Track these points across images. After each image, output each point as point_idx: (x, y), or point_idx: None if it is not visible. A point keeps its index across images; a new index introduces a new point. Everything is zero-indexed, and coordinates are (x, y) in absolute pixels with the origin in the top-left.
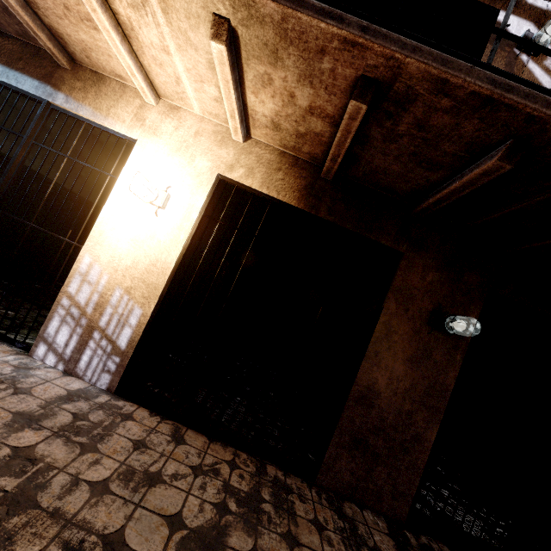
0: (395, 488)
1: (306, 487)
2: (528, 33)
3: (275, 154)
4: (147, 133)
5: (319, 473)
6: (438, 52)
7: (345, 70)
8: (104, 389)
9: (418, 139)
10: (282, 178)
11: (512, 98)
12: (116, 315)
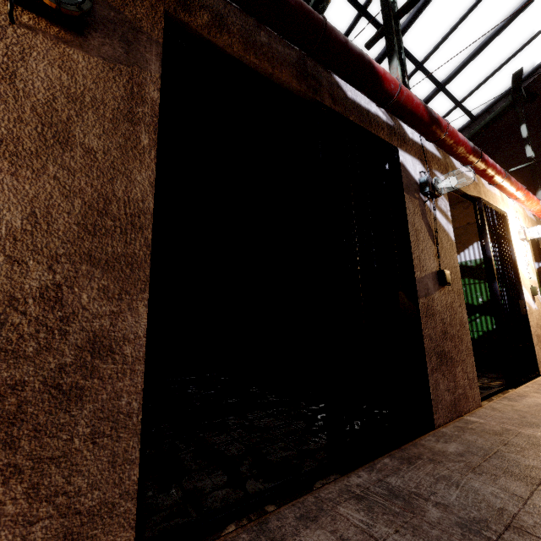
0: None
1: None
2: (428, 178)
3: None
4: None
5: None
6: None
7: None
8: None
9: None
10: None
11: None
12: None
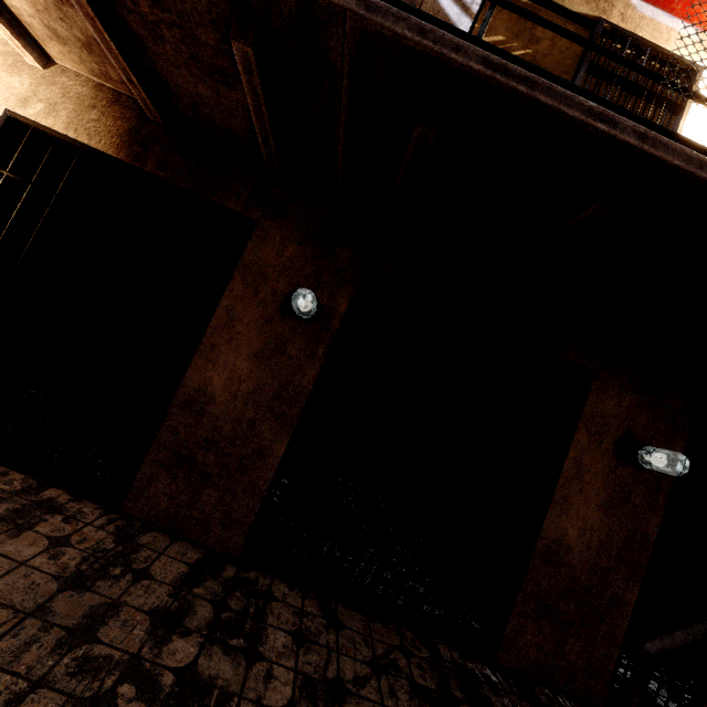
0: (228, 516)
1: (98, 513)
2: None
3: (88, 87)
4: None
5: (127, 499)
6: None
7: None
8: None
9: (175, 28)
10: (97, 119)
11: None
12: None
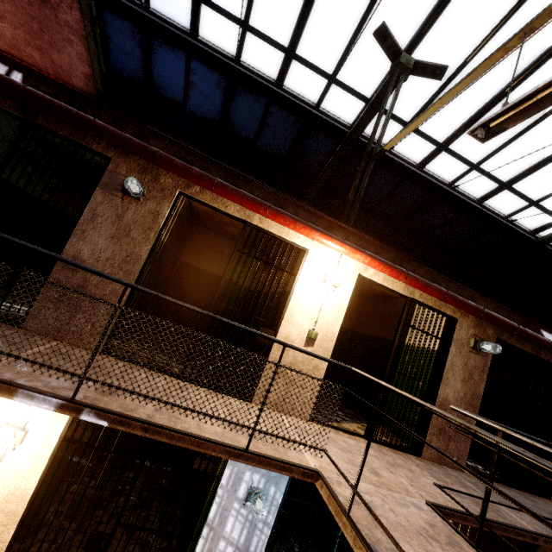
0: None
1: None
2: None
3: None
4: None
5: None
6: None
7: None
8: None
9: None
10: None
11: None
12: None
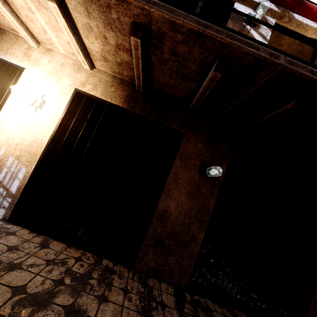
0: (181, 268)
1: (126, 271)
2: (249, 14)
3: (109, 77)
4: (32, 64)
5: (136, 263)
6: (168, 5)
7: (124, 18)
8: (1, 218)
9: (176, 62)
10: (114, 91)
11: (209, 32)
12: (10, 173)
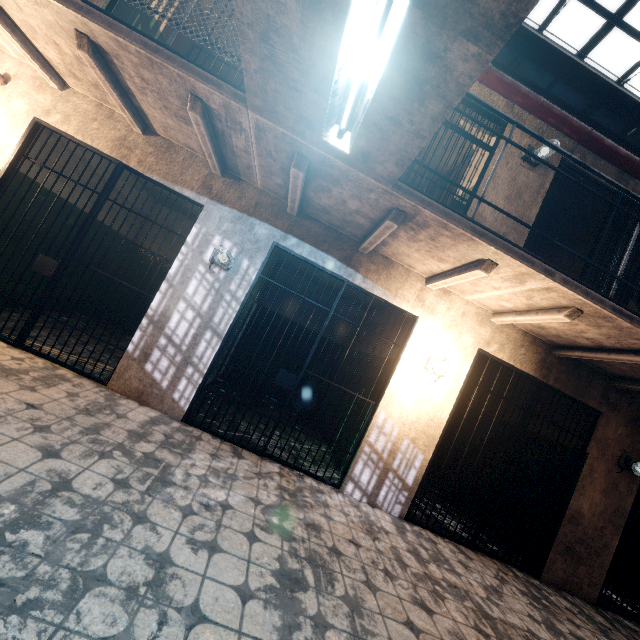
0: (590, 580)
1: (540, 583)
2: None
3: (519, 334)
4: (426, 312)
5: (543, 572)
6: None
7: None
8: (397, 516)
9: None
10: (524, 353)
11: None
12: (405, 459)
